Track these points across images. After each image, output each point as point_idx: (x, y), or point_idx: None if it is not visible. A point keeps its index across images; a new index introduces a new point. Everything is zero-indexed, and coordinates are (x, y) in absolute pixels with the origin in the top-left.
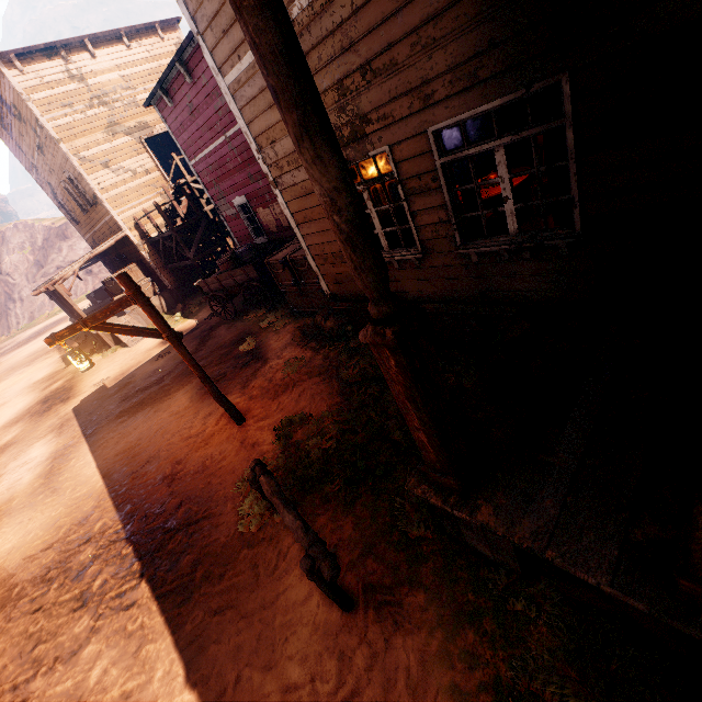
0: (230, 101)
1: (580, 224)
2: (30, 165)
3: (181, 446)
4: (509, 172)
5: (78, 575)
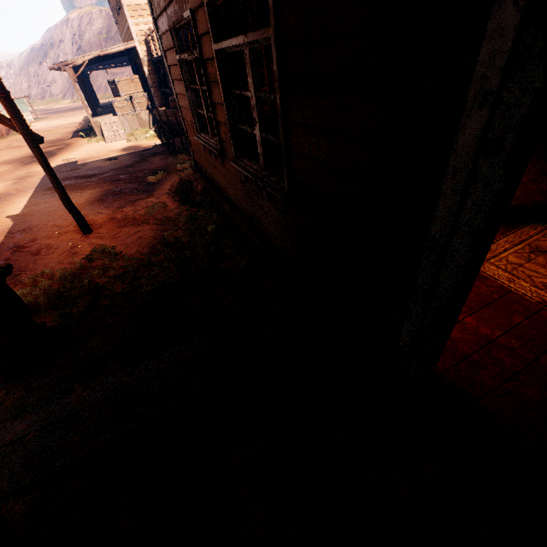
0: None
1: (289, 182)
2: None
3: (47, 230)
4: (257, 89)
5: None
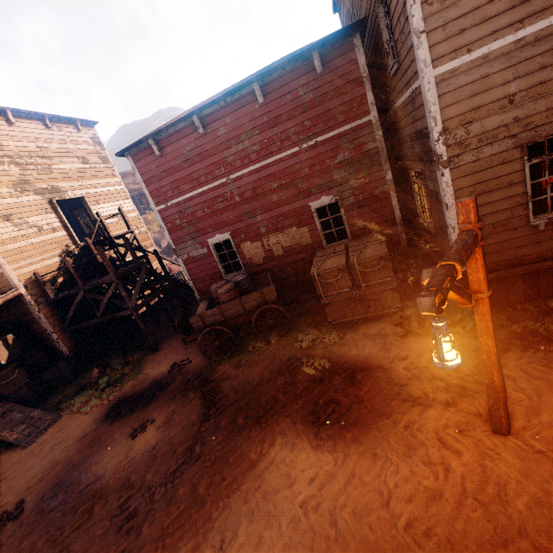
0: (430, 89)
1: None
2: None
3: (450, 514)
4: None
5: None
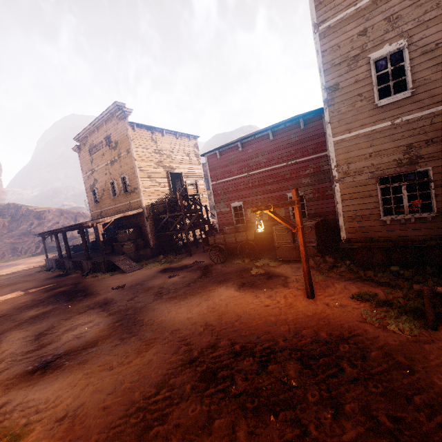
0: (331, 146)
1: None
2: (89, 169)
3: (266, 309)
4: None
5: (258, 372)
